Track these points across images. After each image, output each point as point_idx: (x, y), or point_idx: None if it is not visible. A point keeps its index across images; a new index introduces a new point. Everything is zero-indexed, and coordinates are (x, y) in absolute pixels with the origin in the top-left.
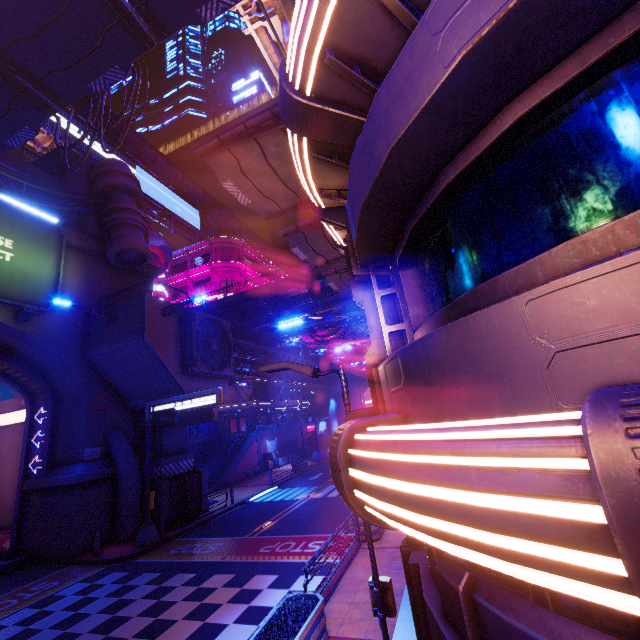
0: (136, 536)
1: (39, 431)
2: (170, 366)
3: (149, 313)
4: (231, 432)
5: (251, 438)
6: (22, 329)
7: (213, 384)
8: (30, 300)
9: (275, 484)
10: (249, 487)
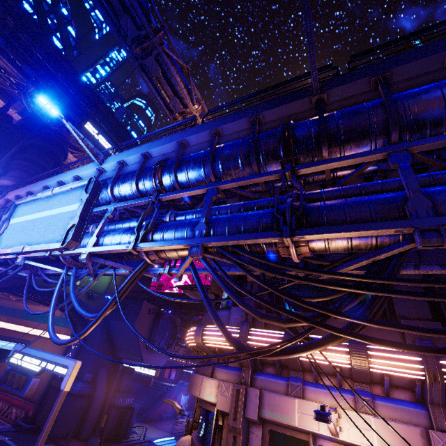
0: (88, 439)
1: (71, 352)
2: (141, 342)
3: (142, 311)
4: (164, 377)
5: (173, 390)
6: (88, 303)
7: (159, 356)
8: (97, 291)
9: (174, 434)
10: (158, 429)
